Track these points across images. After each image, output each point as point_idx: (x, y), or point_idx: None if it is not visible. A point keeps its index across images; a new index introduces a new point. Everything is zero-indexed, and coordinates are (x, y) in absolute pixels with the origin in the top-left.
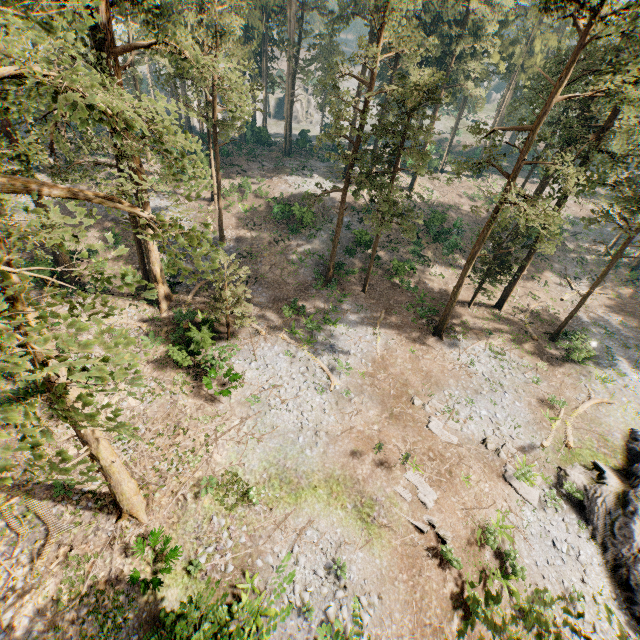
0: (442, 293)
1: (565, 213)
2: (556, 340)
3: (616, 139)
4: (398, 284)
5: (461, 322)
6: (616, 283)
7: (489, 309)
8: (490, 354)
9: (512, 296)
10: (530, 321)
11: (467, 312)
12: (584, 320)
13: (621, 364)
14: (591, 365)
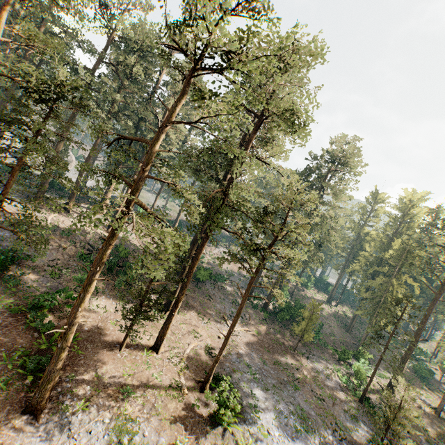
0: (93, 331)
1: (226, 267)
2: (207, 390)
3: (231, 189)
4: (28, 318)
5: (96, 376)
6: (257, 321)
7: (144, 352)
8: (114, 436)
9: (176, 334)
10: (186, 365)
11: (113, 358)
12: (235, 359)
13: (265, 415)
14: (238, 424)
